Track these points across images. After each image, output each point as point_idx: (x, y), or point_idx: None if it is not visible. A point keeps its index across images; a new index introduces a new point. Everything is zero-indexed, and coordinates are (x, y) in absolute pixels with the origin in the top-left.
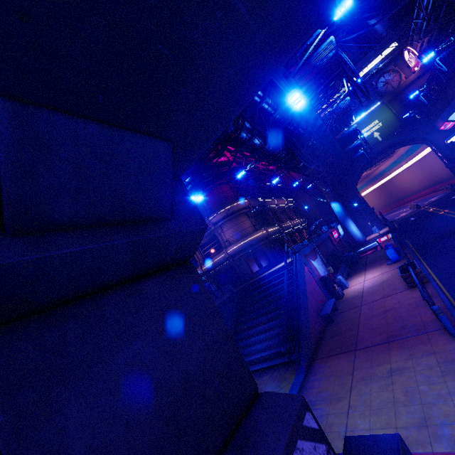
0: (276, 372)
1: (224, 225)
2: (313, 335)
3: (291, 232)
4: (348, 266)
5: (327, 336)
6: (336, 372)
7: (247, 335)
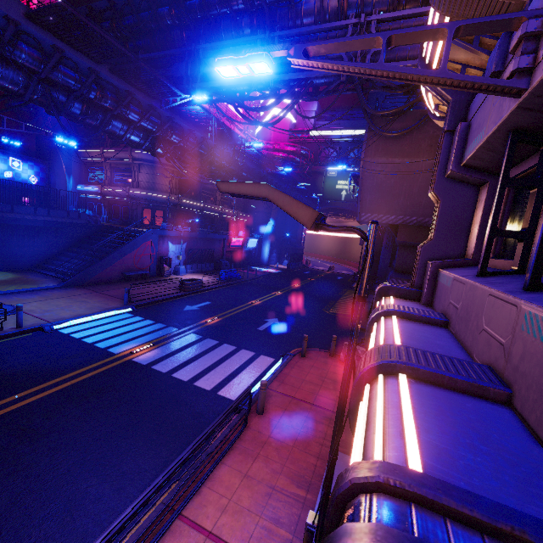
0: (54, 280)
1: (144, 166)
2: (100, 277)
3: (218, 217)
4: (215, 268)
5: (109, 284)
6: (71, 293)
7: (71, 256)
